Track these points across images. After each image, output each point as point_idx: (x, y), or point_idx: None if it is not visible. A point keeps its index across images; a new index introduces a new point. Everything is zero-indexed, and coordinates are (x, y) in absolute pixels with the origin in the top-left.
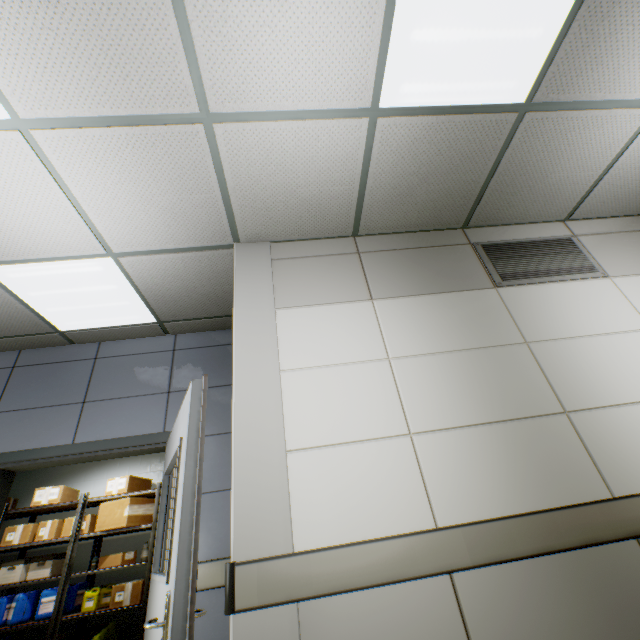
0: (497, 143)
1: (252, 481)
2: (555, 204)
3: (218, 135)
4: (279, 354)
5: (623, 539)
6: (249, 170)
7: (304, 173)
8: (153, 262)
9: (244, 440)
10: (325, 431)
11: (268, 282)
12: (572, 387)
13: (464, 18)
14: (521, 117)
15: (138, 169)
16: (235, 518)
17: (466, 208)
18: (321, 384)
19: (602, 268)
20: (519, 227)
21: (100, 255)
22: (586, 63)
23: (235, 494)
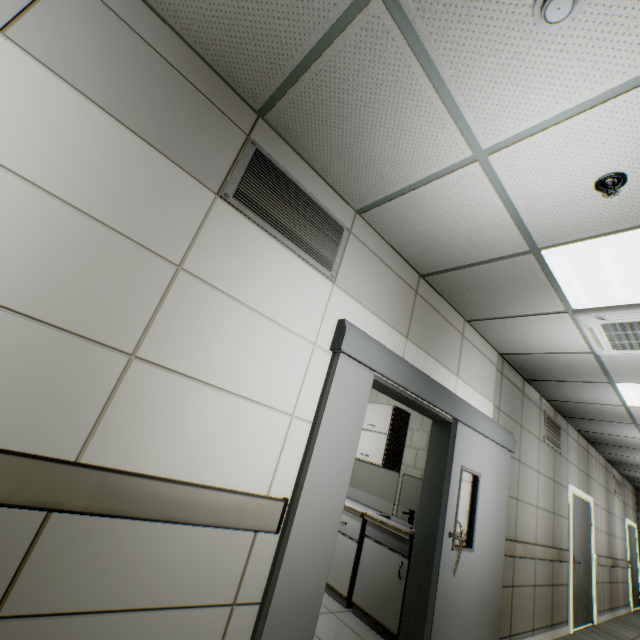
0: (332, 9)
1: None
2: (357, 184)
3: None
4: None
5: (17, 507)
6: None
7: None
8: None
9: None
10: None
11: None
12: (175, 339)
13: None
14: None
15: None
16: None
17: (270, 85)
18: None
19: (338, 273)
20: (316, 177)
21: None
22: None
23: None
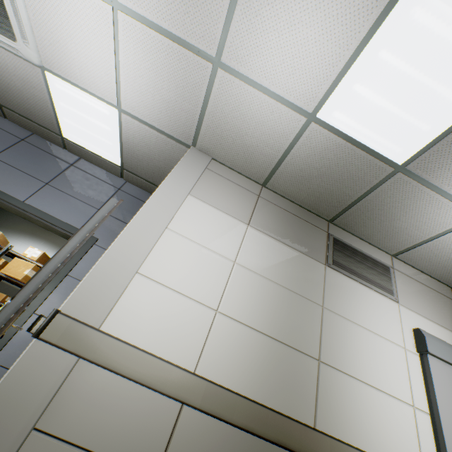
0: (374, 180)
1: (105, 274)
2: (391, 241)
3: (218, 76)
4: (173, 218)
5: None
6: (224, 107)
7: (254, 128)
8: (140, 128)
9: (117, 249)
10: (168, 276)
11: (195, 177)
12: (333, 349)
13: (388, 94)
14: (395, 173)
15: (163, 68)
16: (79, 287)
17: (337, 210)
18: (185, 250)
19: (397, 296)
20: (363, 242)
21: (113, 105)
22: (447, 163)
23: (89, 275)
